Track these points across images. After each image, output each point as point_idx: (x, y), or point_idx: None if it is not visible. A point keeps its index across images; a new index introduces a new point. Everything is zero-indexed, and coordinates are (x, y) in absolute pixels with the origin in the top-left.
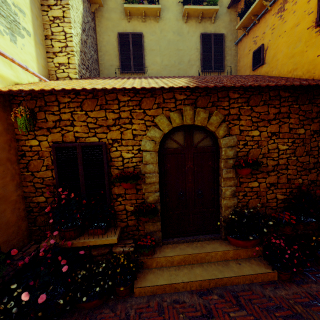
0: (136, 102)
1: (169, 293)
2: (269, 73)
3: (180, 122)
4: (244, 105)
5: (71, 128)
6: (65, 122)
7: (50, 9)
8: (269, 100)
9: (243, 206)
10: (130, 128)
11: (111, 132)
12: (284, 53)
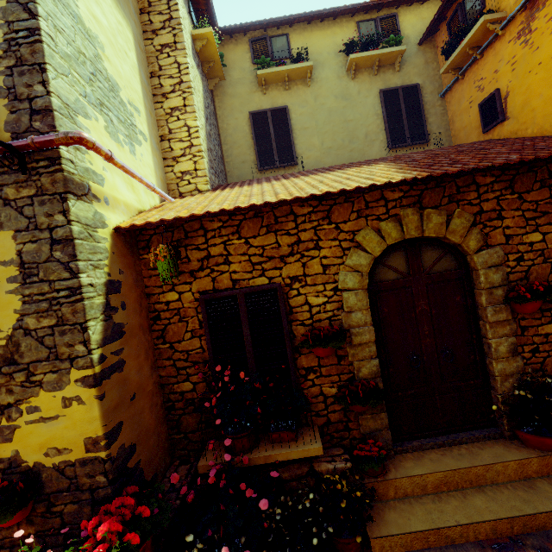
0: (322, 213)
1: (436, 548)
2: (520, 133)
3: (399, 235)
4: (506, 193)
5: (225, 267)
6: (216, 259)
7: (166, 98)
8: (549, 178)
9: (535, 372)
10: (316, 256)
11: (288, 265)
12: (545, 97)
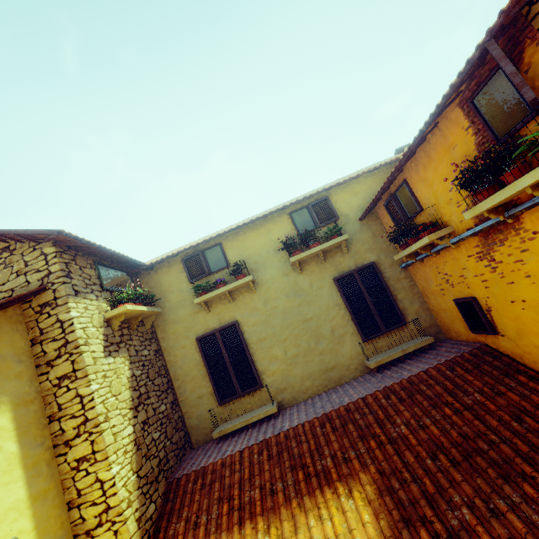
0: None
1: None
2: (527, 361)
3: None
4: None
5: None
6: None
7: (70, 447)
8: None
9: None
10: None
11: None
12: None
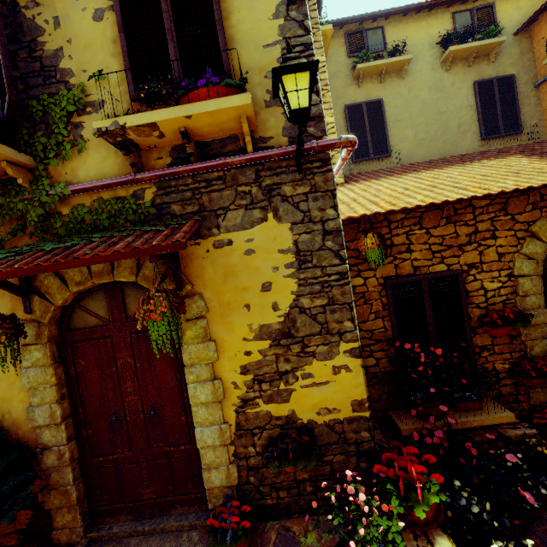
0: (498, 205)
1: None
2: None
3: None
4: None
5: (407, 255)
6: (398, 247)
7: None
8: None
9: None
10: (492, 245)
11: (465, 254)
12: None
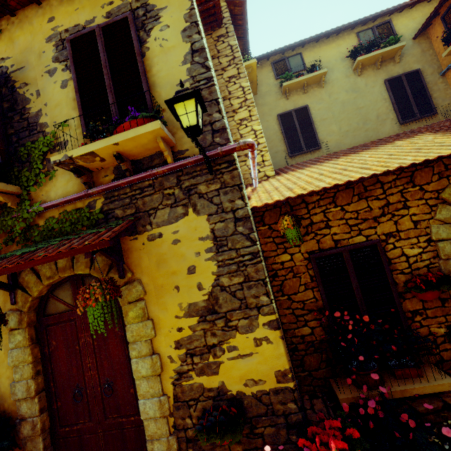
0: (405, 179)
1: None
2: None
3: None
4: None
5: (326, 230)
6: (317, 225)
7: (236, 113)
8: None
9: None
10: (406, 214)
11: (381, 224)
12: None
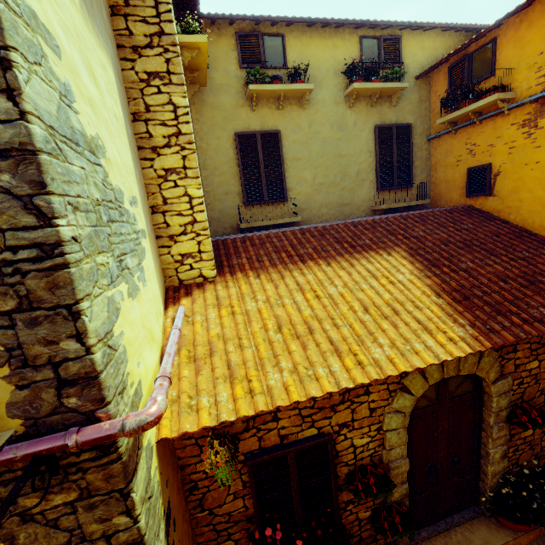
0: None
1: None
2: (503, 214)
3: (440, 376)
4: None
5: (273, 424)
6: (263, 417)
7: (157, 154)
8: None
9: (512, 465)
10: (365, 401)
11: (337, 413)
12: (534, 195)
